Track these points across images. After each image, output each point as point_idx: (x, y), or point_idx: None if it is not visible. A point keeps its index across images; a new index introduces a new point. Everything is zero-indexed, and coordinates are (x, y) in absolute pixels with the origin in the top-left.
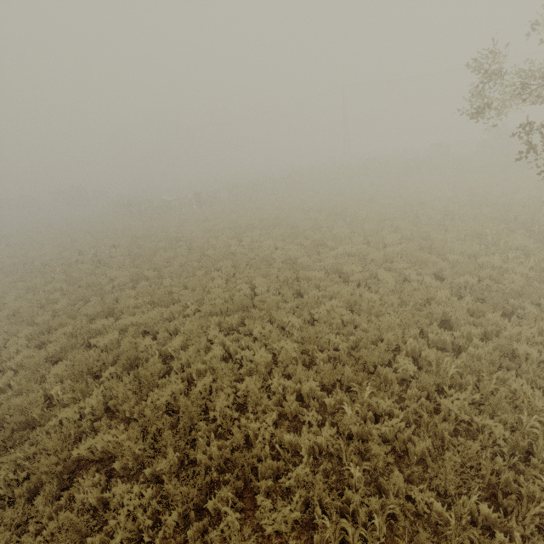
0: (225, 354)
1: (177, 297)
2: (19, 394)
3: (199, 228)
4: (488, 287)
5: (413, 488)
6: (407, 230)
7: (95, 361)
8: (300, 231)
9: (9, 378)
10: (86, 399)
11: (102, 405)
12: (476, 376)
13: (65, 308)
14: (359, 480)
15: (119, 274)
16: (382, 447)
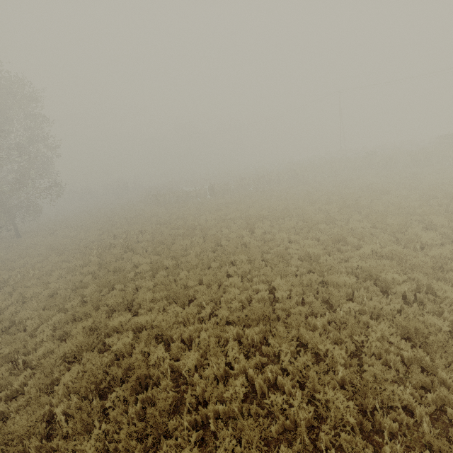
0: (248, 388)
1: (192, 292)
2: (28, 404)
3: (213, 217)
4: None
5: None
6: (446, 228)
7: (105, 373)
8: (313, 224)
9: (26, 378)
10: (83, 442)
11: (102, 447)
12: None
13: (92, 294)
14: None
15: (142, 261)
16: None
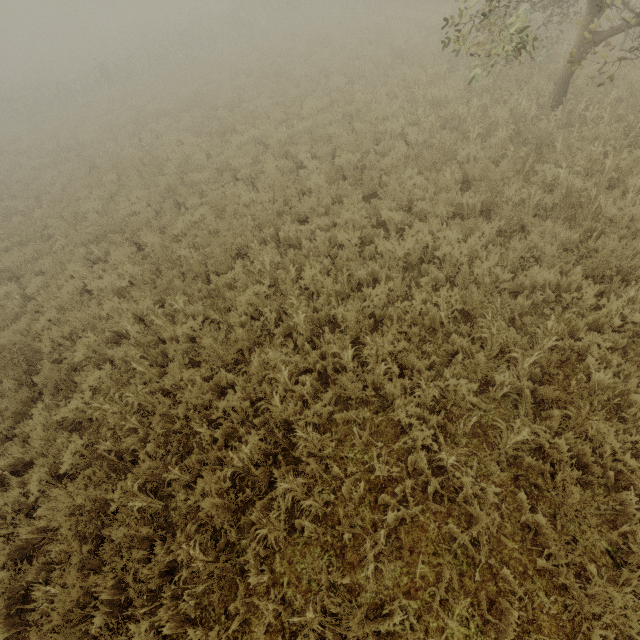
0: (86, 288)
1: (52, 231)
2: None
3: (97, 126)
4: (373, 164)
5: (186, 372)
6: (338, 91)
7: None
8: (215, 112)
9: None
10: None
11: None
12: (299, 269)
13: None
14: (156, 374)
15: None
16: (182, 346)
